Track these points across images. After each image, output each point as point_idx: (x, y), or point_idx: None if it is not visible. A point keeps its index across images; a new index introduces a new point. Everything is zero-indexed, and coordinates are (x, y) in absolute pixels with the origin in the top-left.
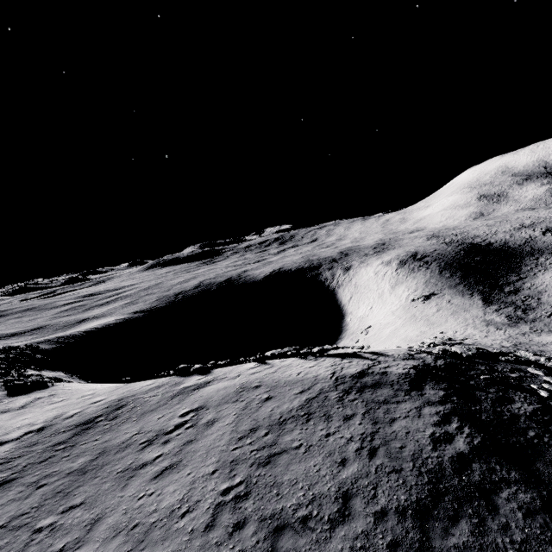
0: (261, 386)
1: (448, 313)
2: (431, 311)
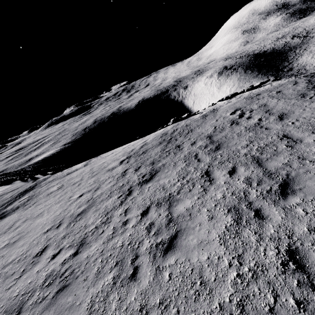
0: (261, 93)
1: None
2: None
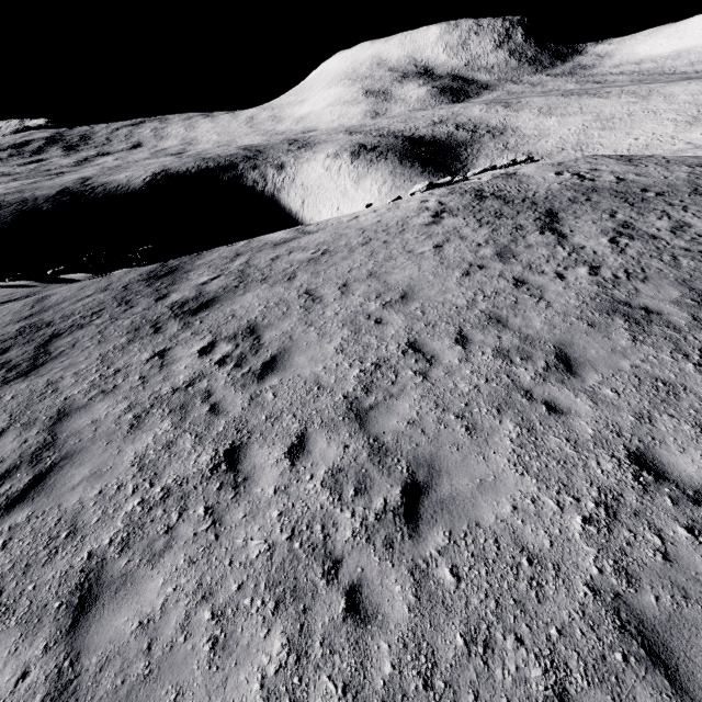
0: (563, 163)
1: None
2: None
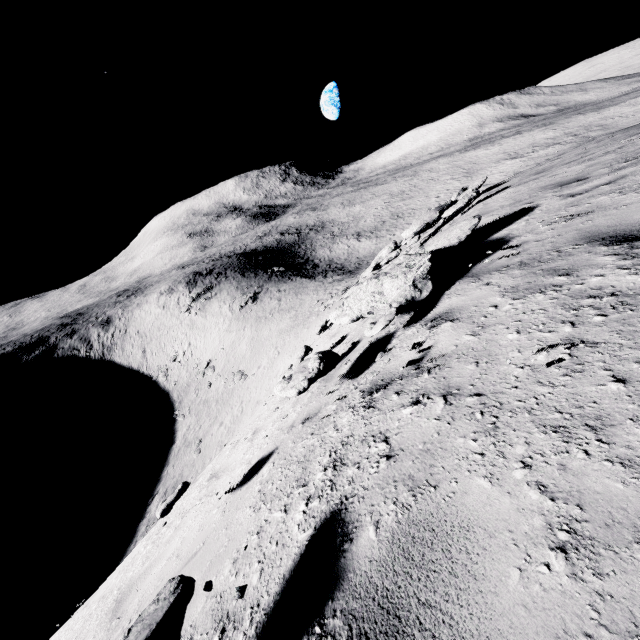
0: None
1: (293, 295)
2: (274, 304)
